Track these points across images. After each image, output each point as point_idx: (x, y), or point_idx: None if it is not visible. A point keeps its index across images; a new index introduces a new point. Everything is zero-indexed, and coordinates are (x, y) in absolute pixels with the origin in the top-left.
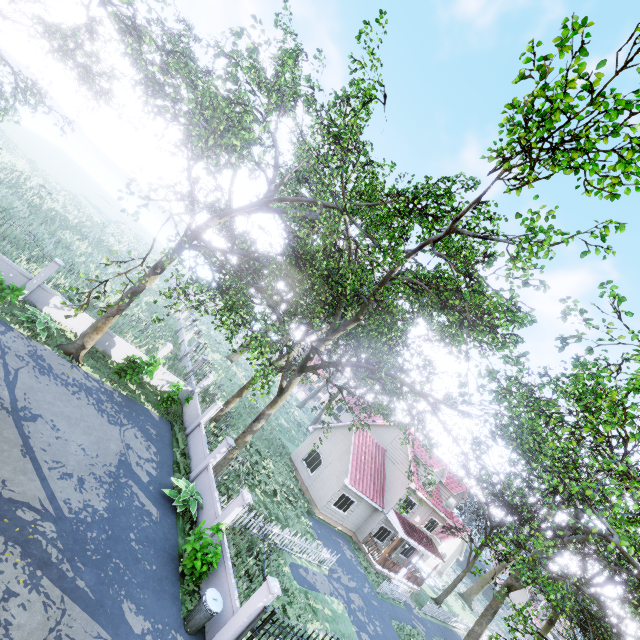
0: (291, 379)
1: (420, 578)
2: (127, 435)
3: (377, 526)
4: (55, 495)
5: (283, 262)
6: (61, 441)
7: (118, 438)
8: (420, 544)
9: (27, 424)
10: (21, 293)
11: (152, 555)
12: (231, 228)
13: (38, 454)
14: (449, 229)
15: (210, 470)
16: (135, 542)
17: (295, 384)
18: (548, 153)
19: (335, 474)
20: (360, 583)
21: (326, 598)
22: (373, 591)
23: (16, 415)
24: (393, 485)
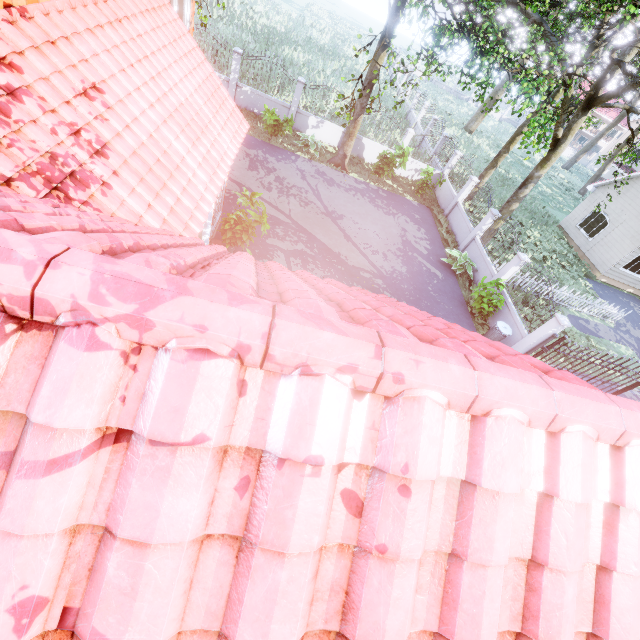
0: (570, 124)
1: None
2: (400, 222)
3: None
4: (374, 264)
5: None
6: (362, 231)
7: (395, 225)
8: None
9: (339, 222)
10: (292, 123)
11: (446, 300)
12: None
13: (354, 240)
14: None
15: (477, 241)
16: (432, 292)
17: (576, 129)
18: None
19: (628, 235)
20: None
21: (611, 344)
22: None
23: (331, 217)
24: None
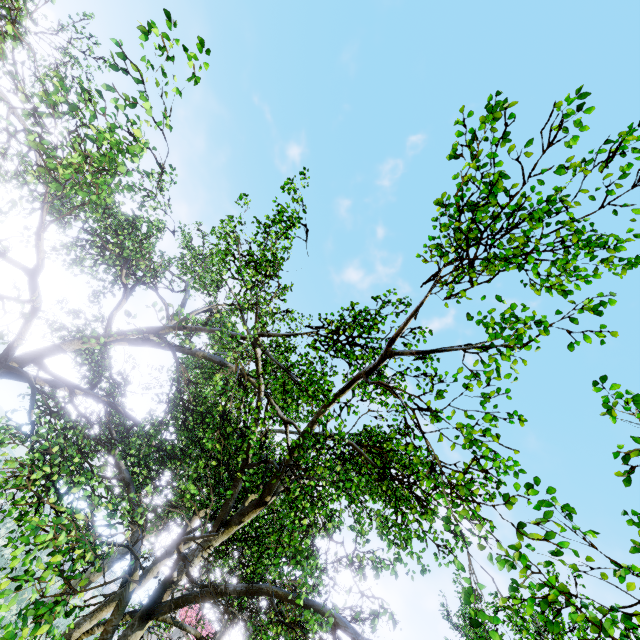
0: (121, 638)
1: None
2: None
3: None
4: None
5: (164, 415)
6: None
7: None
8: None
9: None
10: None
11: None
12: (100, 364)
13: None
14: (385, 353)
15: None
16: None
17: None
18: (485, 250)
19: None
20: None
21: None
22: None
23: None
24: None
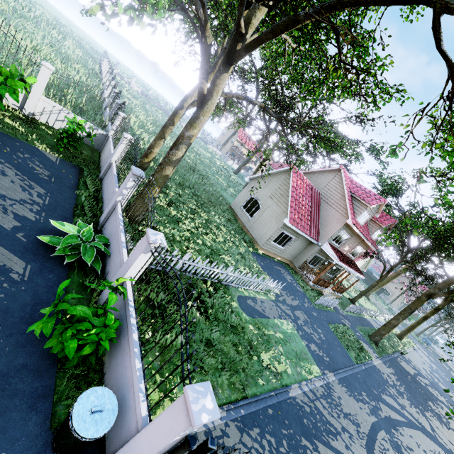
0: (214, 79)
1: (343, 289)
2: None
3: (312, 256)
4: None
5: None
6: None
7: None
8: (350, 267)
9: None
10: None
11: None
12: None
13: None
14: None
15: (117, 210)
16: None
17: (221, 87)
18: None
19: (274, 216)
20: (301, 300)
21: (276, 322)
22: (311, 304)
23: None
24: (328, 222)
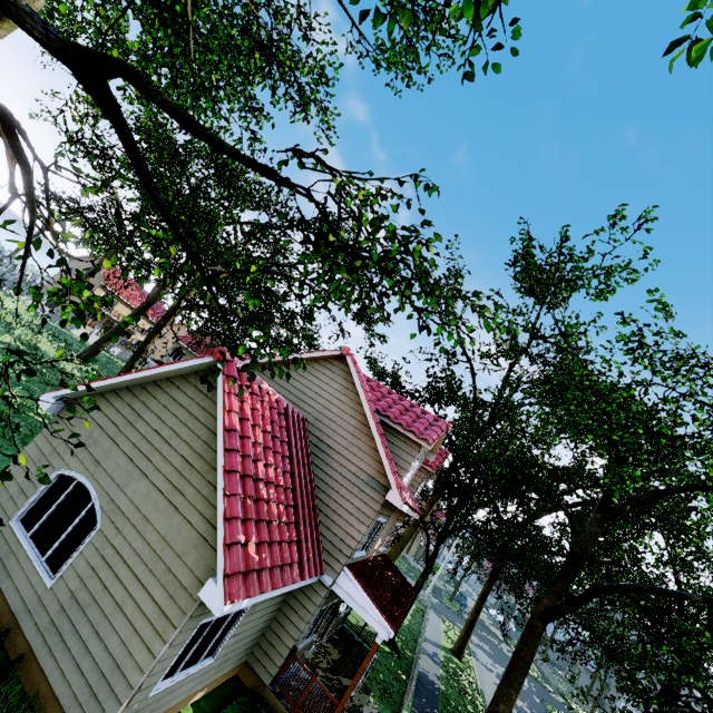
0: None
1: None
2: None
3: (309, 623)
4: None
5: None
6: None
7: None
8: (402, 608)
9: None
10: None
11: None
12: None
13: None
14: None
15: None
16: None
17: None
18: None
19: (157, 563)
20: None
21: None
22: None
23: None
24: (338, 503)
